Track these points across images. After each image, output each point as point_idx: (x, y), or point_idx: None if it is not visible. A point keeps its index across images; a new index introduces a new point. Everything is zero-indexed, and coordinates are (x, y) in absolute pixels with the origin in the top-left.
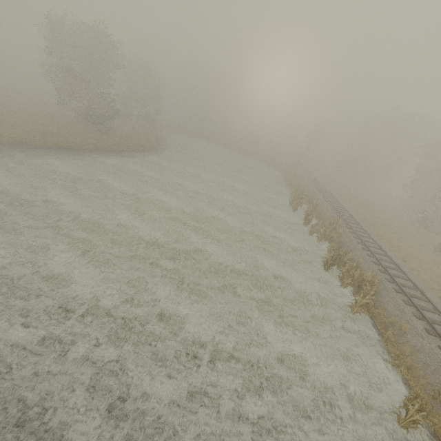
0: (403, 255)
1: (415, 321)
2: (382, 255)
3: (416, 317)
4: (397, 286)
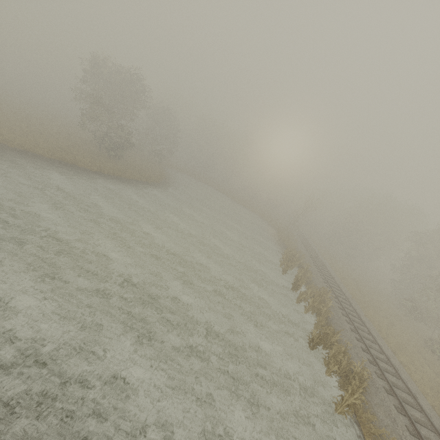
0: (393, 346)
1: (410, 438)
2: (372, 341)
3: (410, 432)
4: (387, 385)
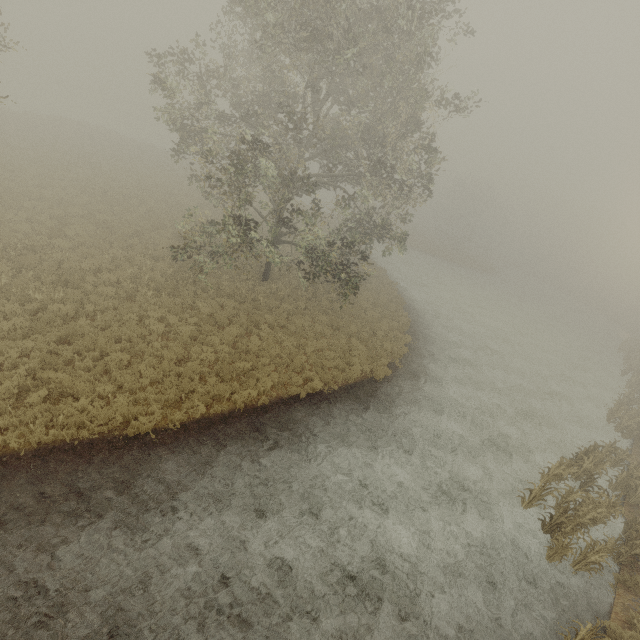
0: None
1: None
2: None
3: None
4: None
